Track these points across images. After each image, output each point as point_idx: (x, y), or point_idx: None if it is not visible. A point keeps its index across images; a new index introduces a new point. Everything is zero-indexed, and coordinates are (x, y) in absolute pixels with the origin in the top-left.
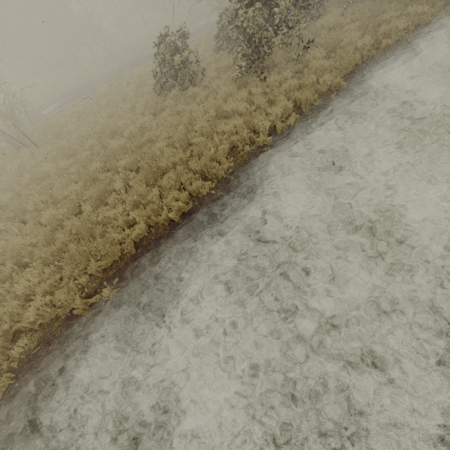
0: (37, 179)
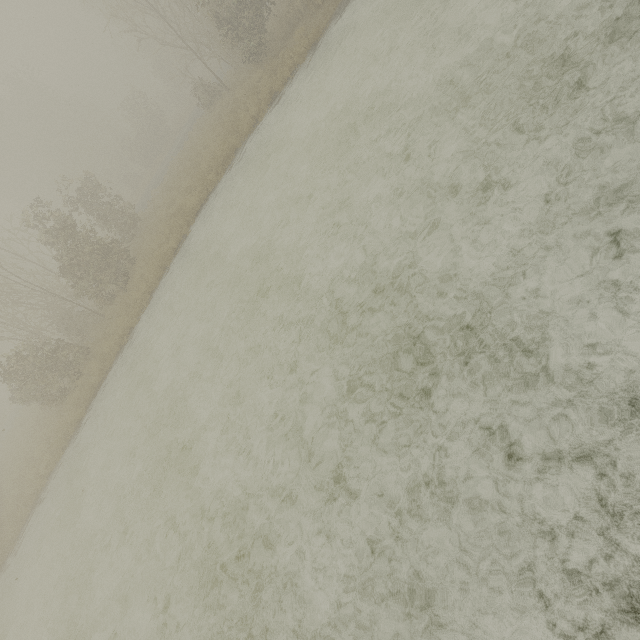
0: None
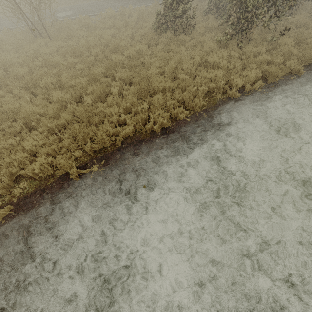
0: (48, 65)
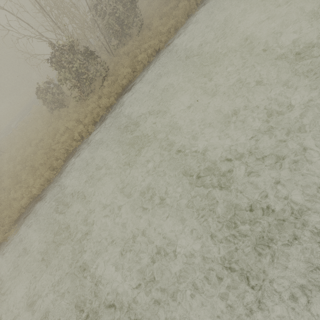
0: (1, 176)
